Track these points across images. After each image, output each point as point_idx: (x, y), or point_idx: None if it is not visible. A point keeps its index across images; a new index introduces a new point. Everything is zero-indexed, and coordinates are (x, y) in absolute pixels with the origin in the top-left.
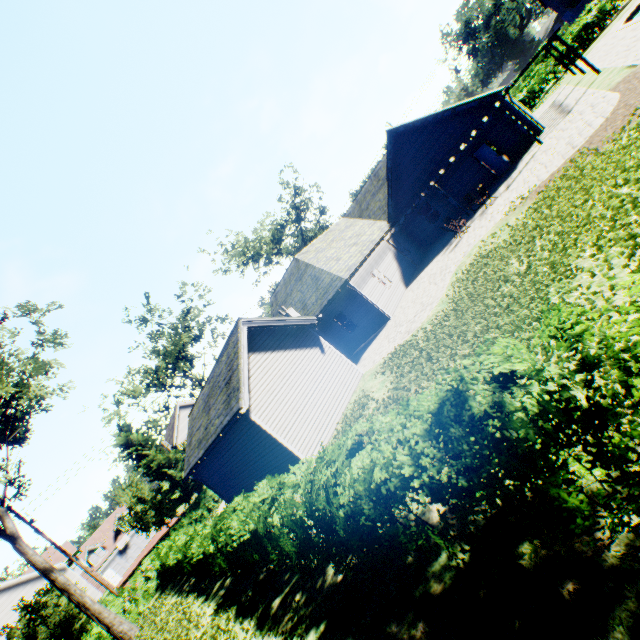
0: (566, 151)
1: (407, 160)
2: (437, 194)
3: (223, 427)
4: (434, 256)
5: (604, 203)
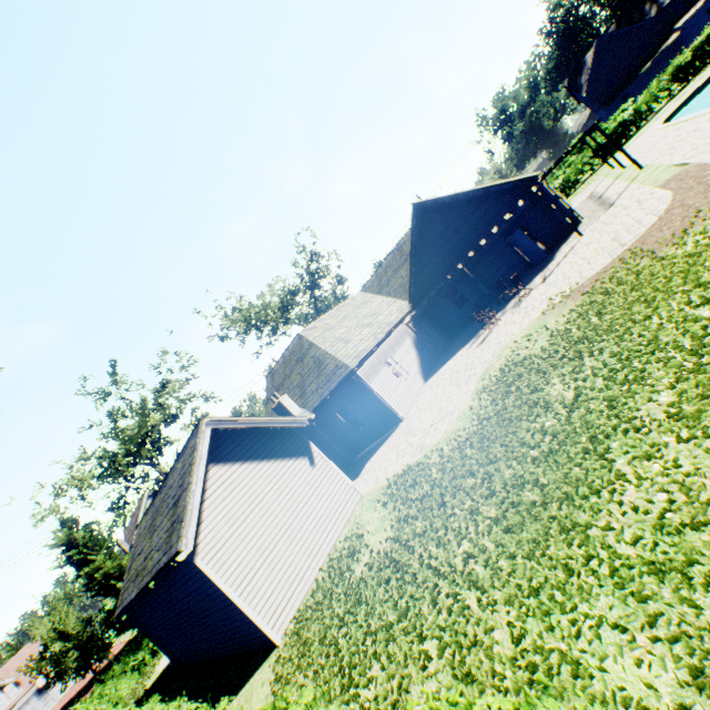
0: (613, 248)
1: (434, 237)
2: (465, 277)
3: (159, 569)
4: (459, 347)
5: (677, 325)
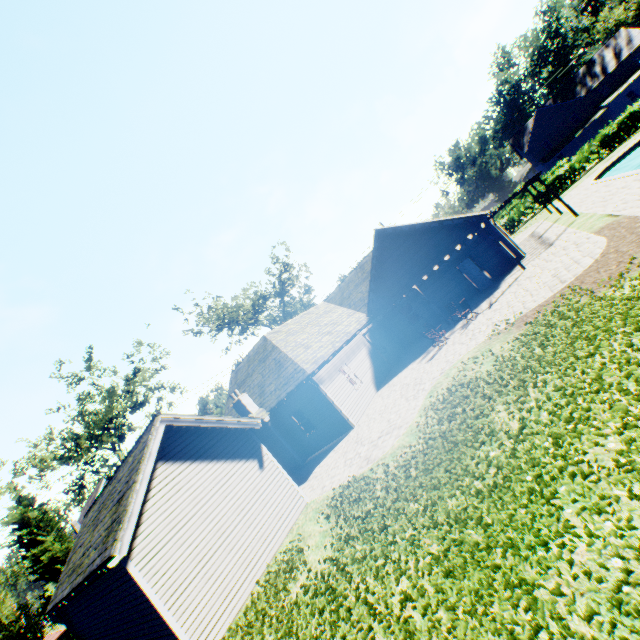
0: (553, 283)
1: (392, 259)
2: (419, 297)
3: (91, 571)
4: (410, 361)
5: (621, 367)
